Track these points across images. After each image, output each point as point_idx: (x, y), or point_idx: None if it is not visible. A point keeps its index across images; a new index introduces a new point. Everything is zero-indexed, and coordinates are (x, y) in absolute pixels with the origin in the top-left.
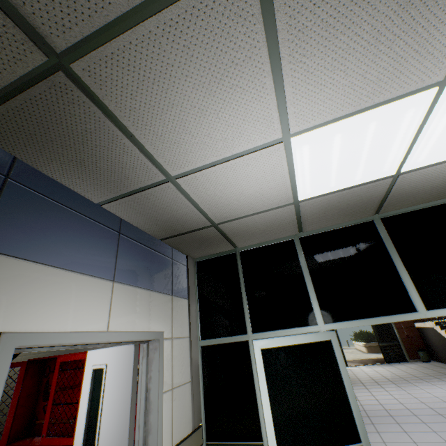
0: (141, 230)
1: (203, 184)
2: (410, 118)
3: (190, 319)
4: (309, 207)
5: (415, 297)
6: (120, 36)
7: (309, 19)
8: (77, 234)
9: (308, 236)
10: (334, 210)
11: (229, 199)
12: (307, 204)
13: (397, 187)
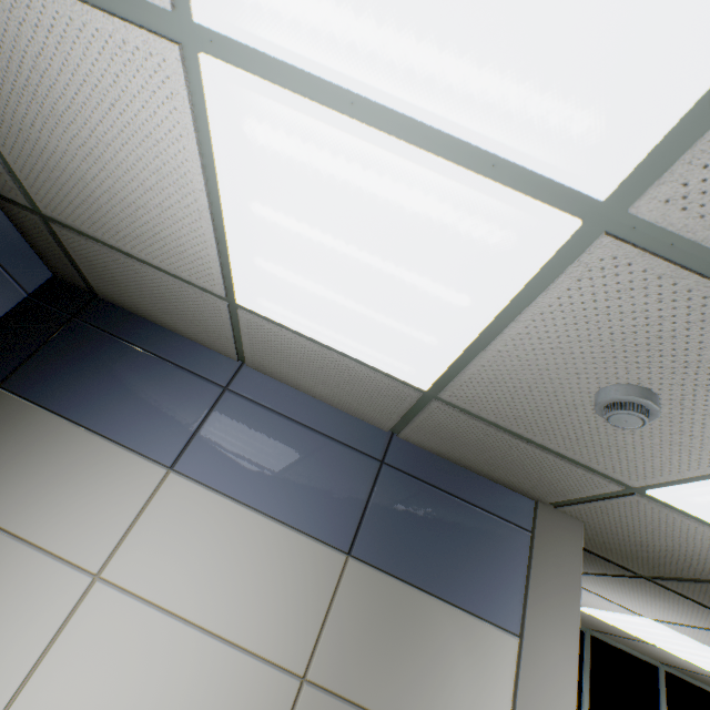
0: None
1: None
2: None
3: None
4: None
5: None
6: (685, 598)
7: None
8: None
9: None
10: None
11: None
12: None
13: (636, 641)
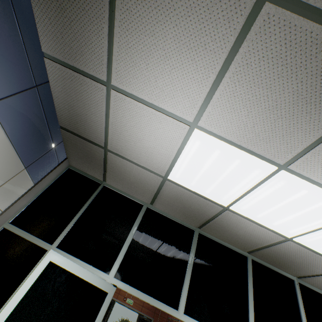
0: (54, 105)
1: (125, 109)
2: (255, 175)
3: (20, 199)
4: (169, 188)
5: (184, 298)
6: None
7: (255, 63)
8: (2, 43)
9: (153, 210)
10: (180, 204)
11: (130, 137)
12: (170, 185)
13: (221, 217)
